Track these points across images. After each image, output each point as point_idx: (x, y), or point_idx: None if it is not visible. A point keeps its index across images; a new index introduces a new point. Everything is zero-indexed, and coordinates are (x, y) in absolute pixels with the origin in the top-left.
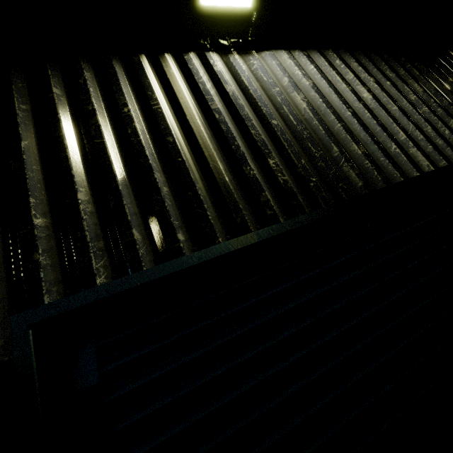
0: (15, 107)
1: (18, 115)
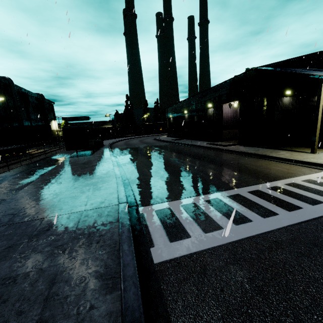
0: (310, 99)
1: (310, 100)
